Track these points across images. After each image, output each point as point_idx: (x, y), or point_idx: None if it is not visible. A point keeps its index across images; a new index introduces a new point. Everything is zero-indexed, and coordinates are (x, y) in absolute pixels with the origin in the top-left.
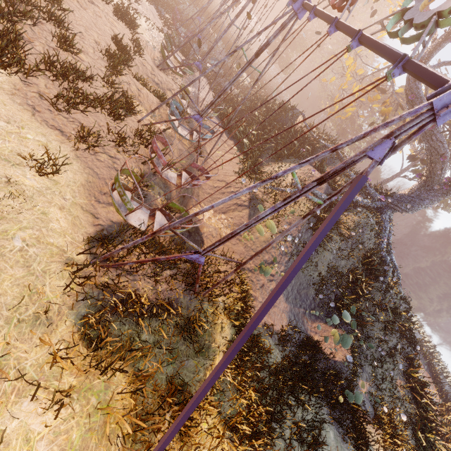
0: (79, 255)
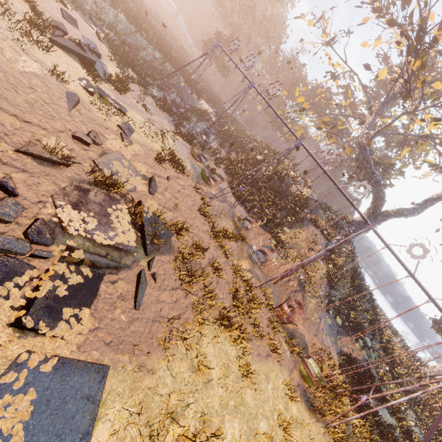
0: (321, 428)
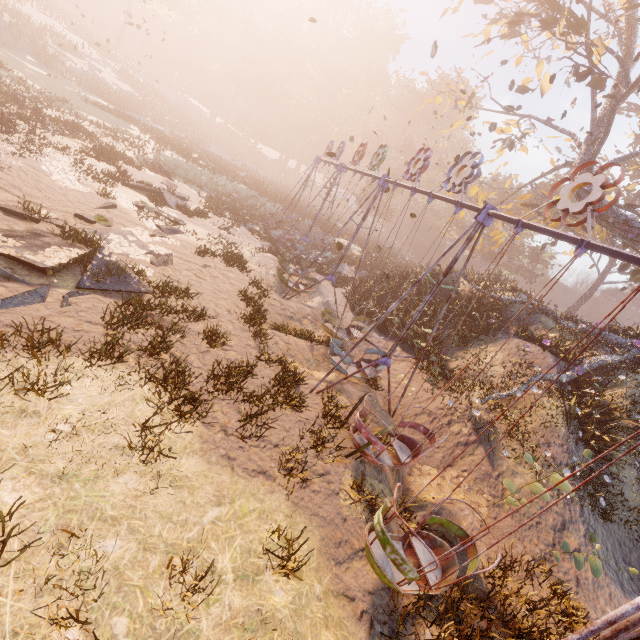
0: None
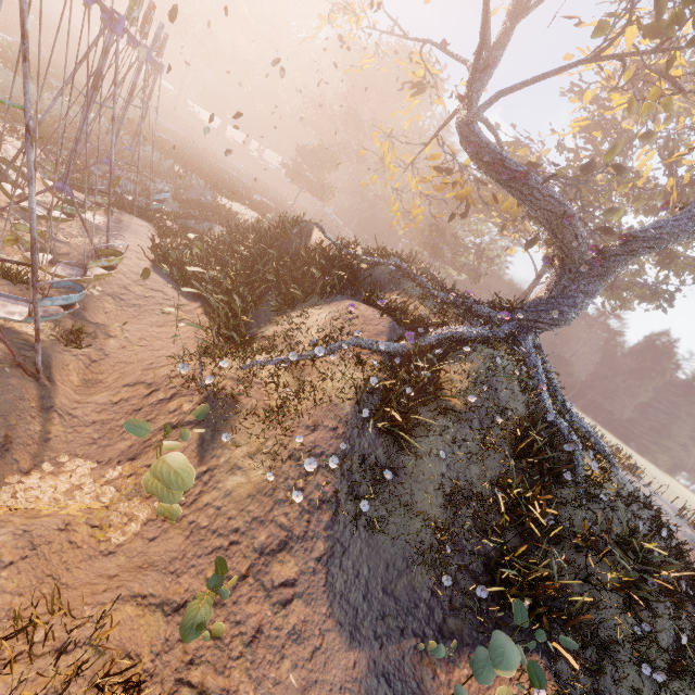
0: None
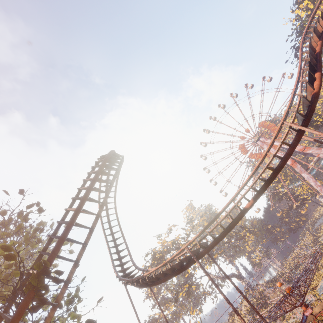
0: None
